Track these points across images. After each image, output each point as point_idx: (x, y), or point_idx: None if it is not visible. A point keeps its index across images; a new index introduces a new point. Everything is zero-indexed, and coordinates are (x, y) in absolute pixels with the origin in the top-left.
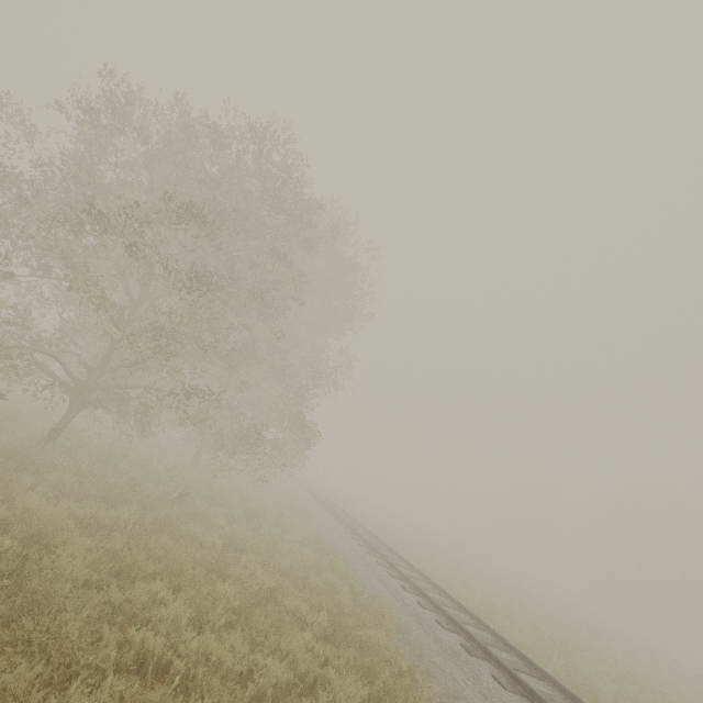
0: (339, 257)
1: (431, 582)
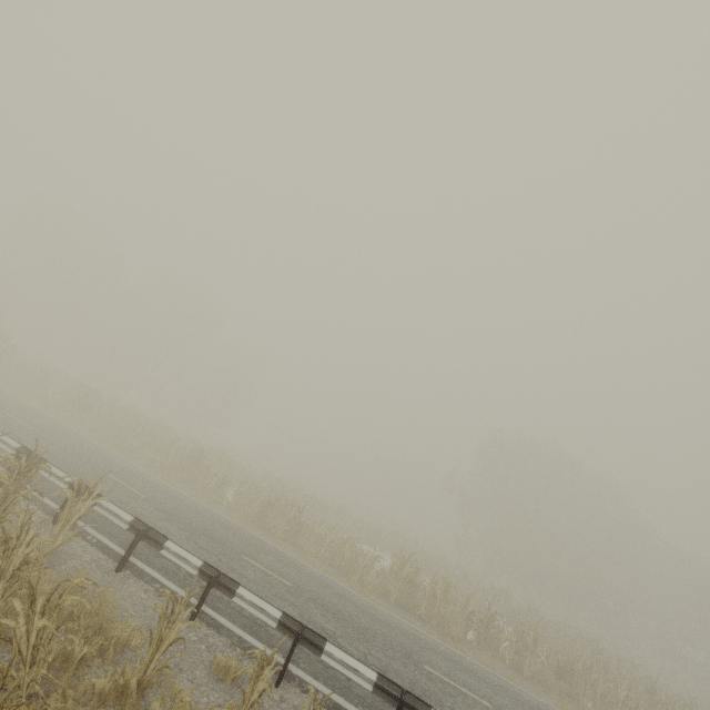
0: None
1: None
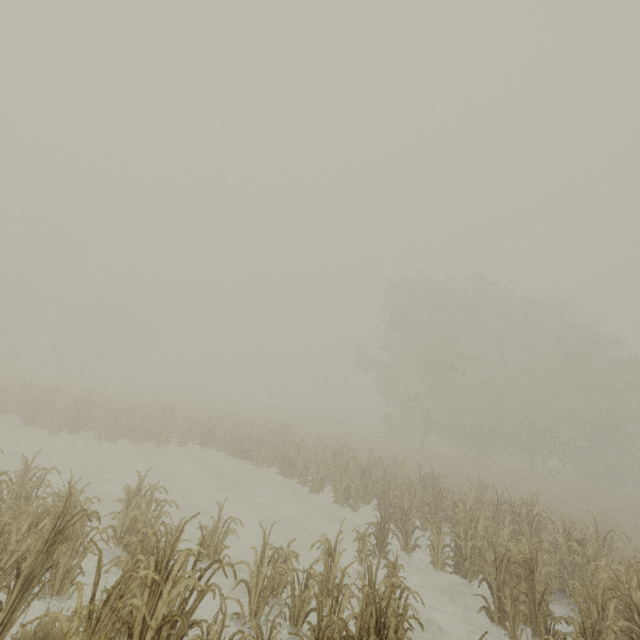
0: None
1: None
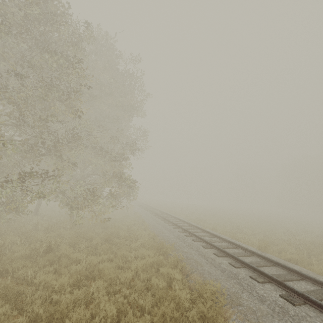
0: (116, 69)
1: (227, 241)
